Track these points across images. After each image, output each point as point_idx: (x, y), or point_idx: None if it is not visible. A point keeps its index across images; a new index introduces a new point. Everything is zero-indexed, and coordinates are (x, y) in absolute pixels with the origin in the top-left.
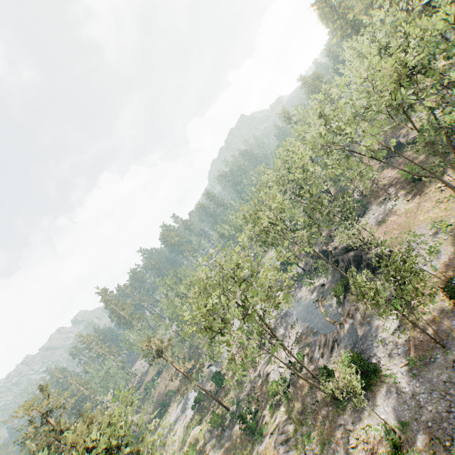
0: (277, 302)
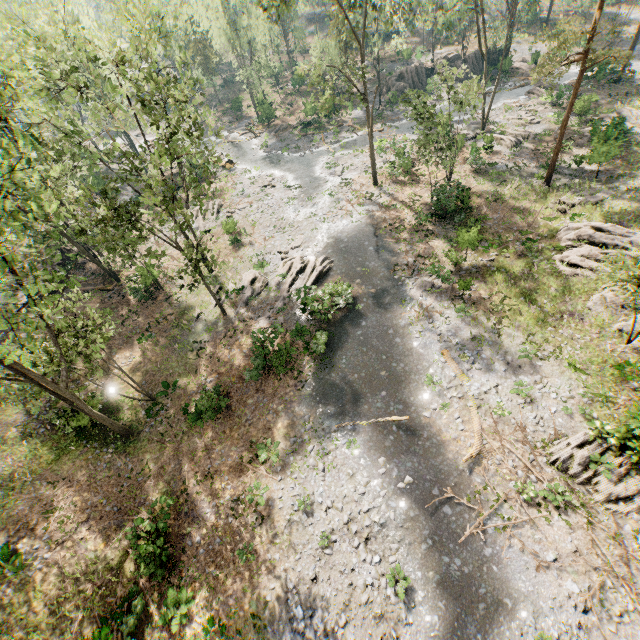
0: None
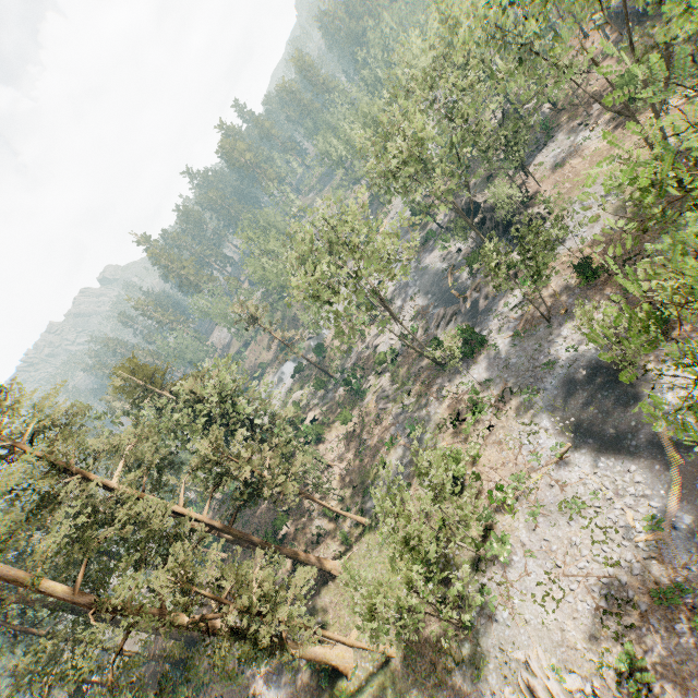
0: (393, 273)
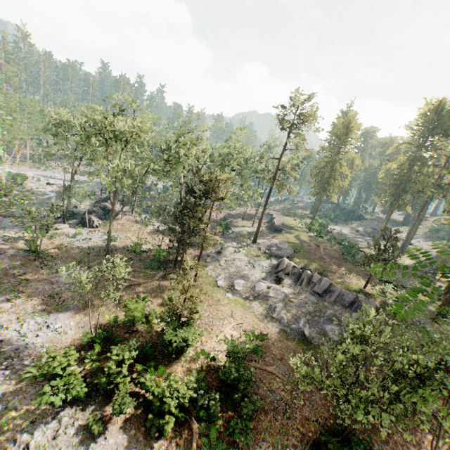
0: None
